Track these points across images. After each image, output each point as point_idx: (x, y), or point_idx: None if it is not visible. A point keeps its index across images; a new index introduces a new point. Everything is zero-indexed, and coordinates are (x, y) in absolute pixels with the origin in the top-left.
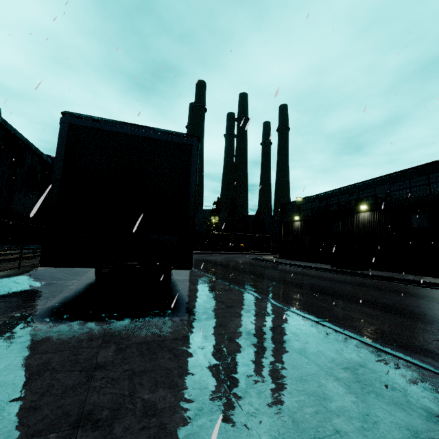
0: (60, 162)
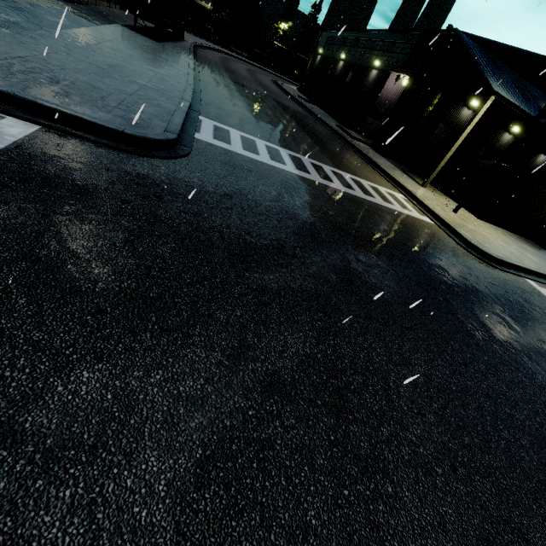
0: None
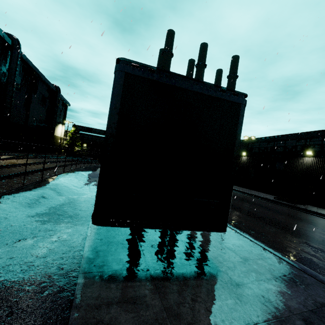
0: (115, 116)
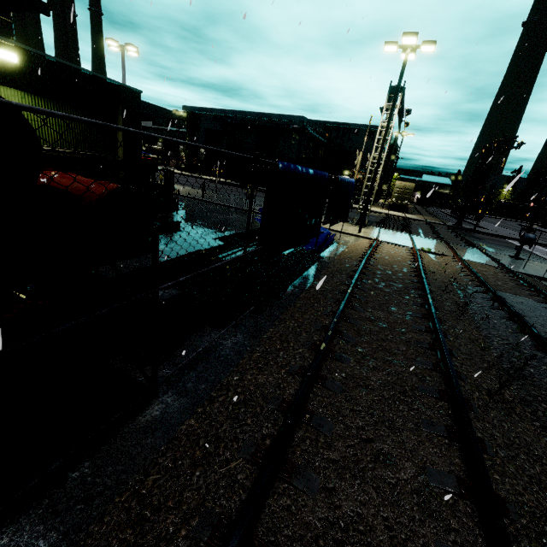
0: None
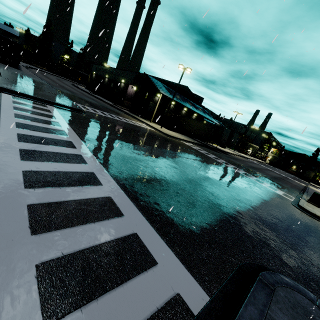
0: None
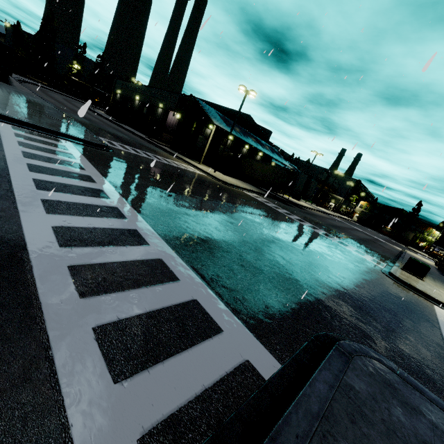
0: None
